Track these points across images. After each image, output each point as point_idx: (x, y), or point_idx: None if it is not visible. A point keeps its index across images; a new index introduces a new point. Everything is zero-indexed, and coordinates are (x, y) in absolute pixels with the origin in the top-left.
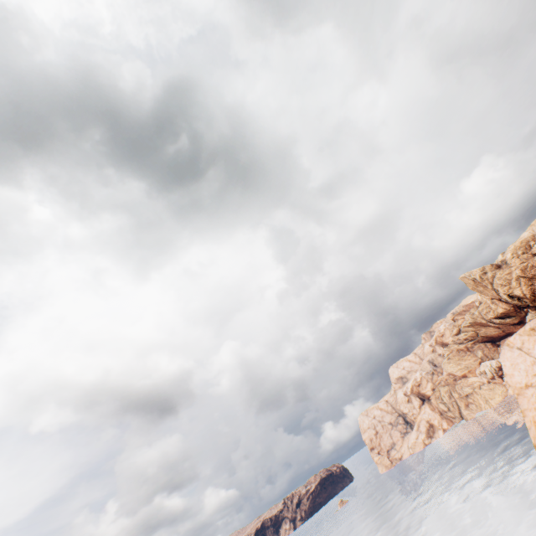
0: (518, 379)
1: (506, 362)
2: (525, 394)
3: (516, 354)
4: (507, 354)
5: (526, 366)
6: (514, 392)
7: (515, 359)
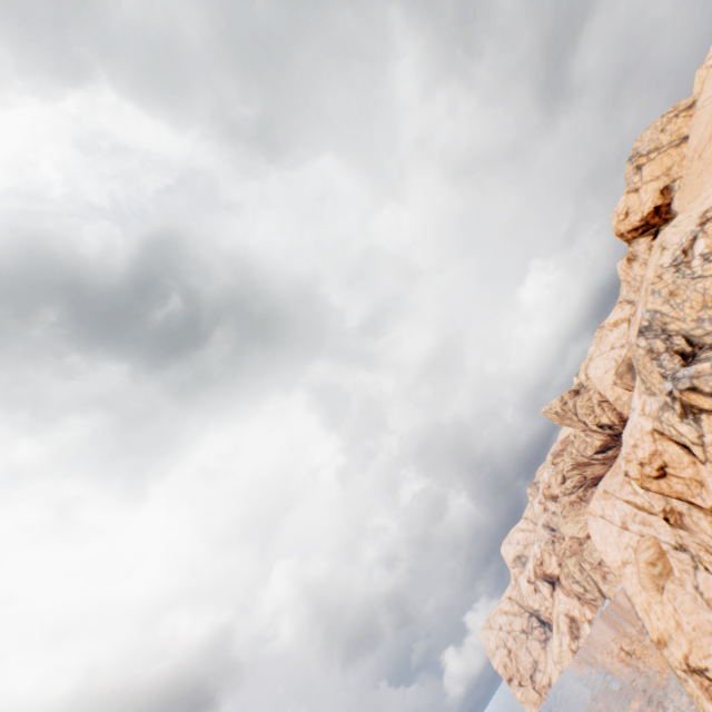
0: (613, 556)
1: (595, 535)
2: (625, 575)
3: (601, 524)
4: (593, 525)
5: (614, 538)
6: (615, 573)
7: (602, 531)
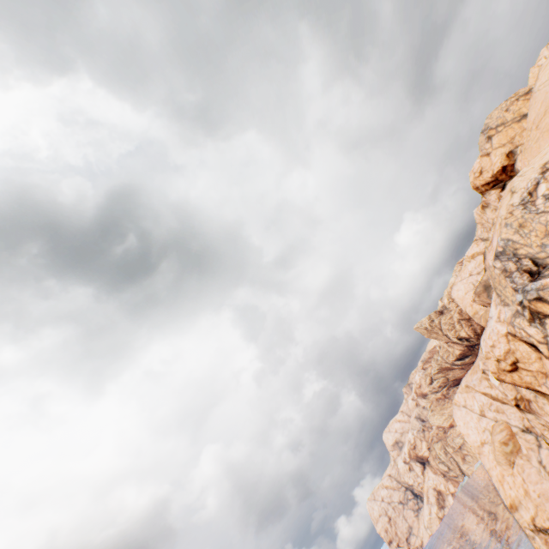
0: (474, 438)
1: (459, 421)
2: (484, 453)
3: (464, 412)
4: (457, 413)
5: (474, 423)
6: (475, 451)
7: (465, 418)
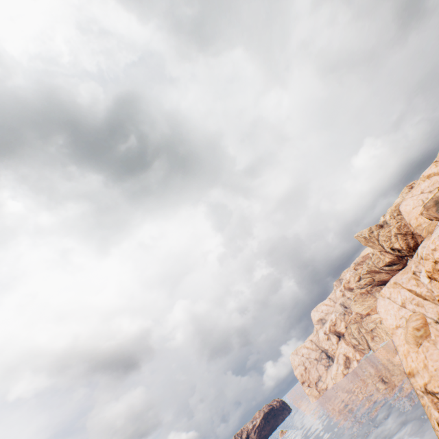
0: (391, 322)
1: (381, 309)
2: (396, 333)
3: (387, 302)
4: (381, 303)
5: (394, 311)
6: (389, 332)
7: (387, 306)
